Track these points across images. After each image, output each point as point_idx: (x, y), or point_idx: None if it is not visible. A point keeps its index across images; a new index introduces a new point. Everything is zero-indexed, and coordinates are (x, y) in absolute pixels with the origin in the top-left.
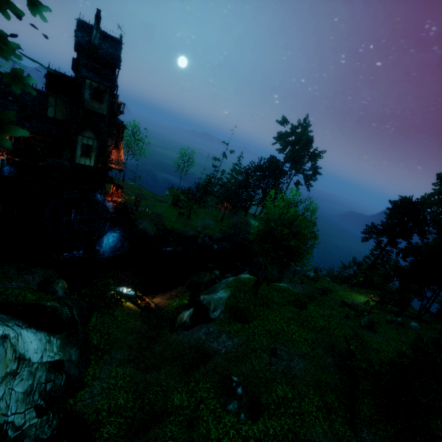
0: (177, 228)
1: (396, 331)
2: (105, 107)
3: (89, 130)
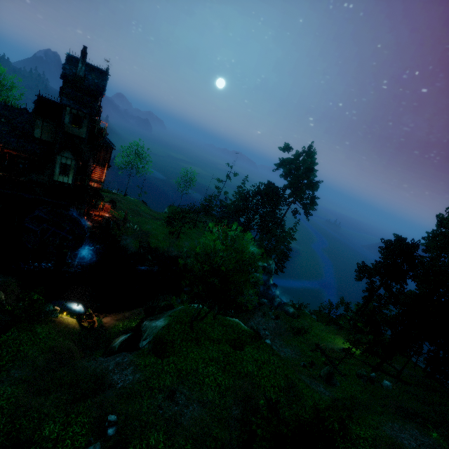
0: (162, 247)
1: (361, 389)
2: (84, 131)
3: (68, 151)
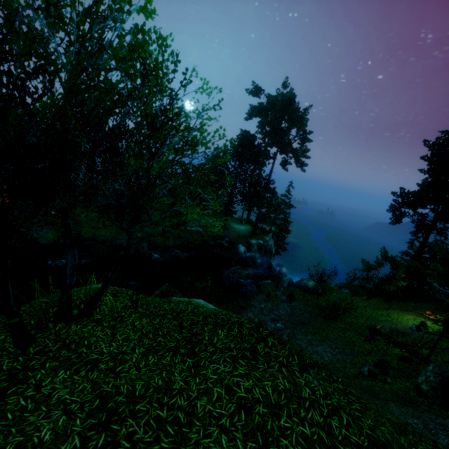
0: (102, 235)
1: None
2: None
3: None
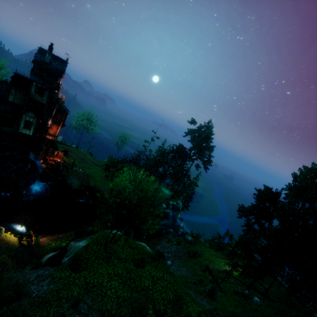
0: (98, 186)
1: (236, 303)
2: (45, 99)
3: (31, 112)
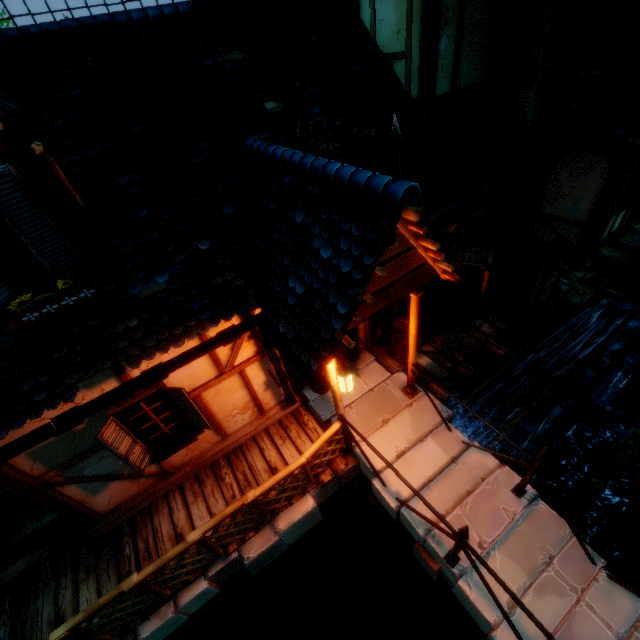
0: None
1: None
2: None
3: None
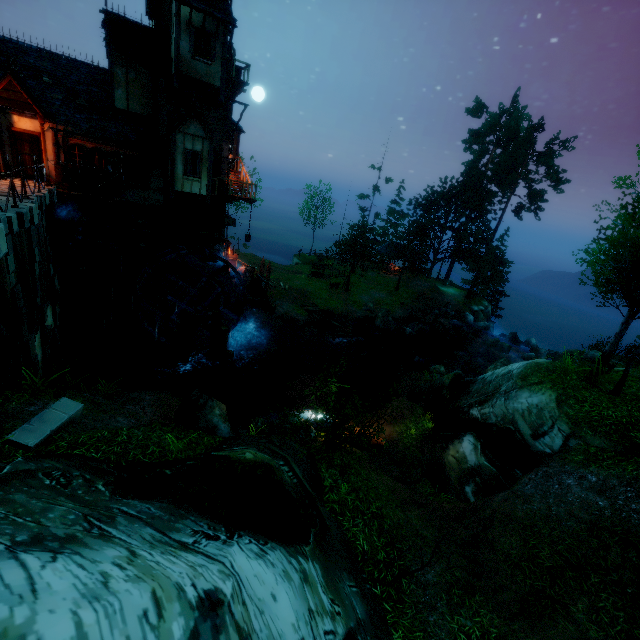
0: (335, 307)
1: None
2: (217, 70)
3: (193, 120)
